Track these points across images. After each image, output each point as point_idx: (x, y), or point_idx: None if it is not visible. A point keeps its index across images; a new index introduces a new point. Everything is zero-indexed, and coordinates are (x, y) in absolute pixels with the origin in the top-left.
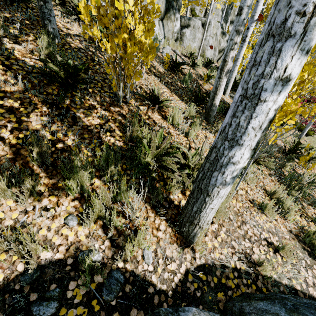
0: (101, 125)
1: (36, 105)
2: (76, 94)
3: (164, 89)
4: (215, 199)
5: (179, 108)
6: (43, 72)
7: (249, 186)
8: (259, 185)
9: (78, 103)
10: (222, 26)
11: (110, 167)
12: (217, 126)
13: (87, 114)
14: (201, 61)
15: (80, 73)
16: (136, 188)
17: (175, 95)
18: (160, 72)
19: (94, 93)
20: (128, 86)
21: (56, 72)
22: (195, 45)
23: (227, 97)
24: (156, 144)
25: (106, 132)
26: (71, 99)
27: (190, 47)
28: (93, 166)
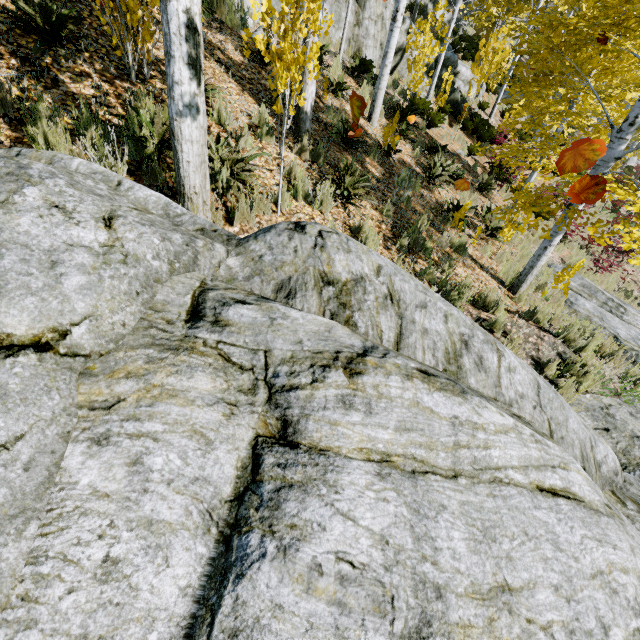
0: (96, 97)
1: (2, 56)
2: (59, 49)
3: (229, 84)
4: (183, 142)
5: (249, 113)
6: (16, 20)
7: (322, 216)
8: (344, 221)
9: (64, 66)
10: (426, 9)
11: (90, 130)
12: (304, 141)
13: (76, 81)
14: (339, 62)
15: (67, 25)
16: (129, 169)
17: (250, 95)
18: (233, 61)
19: (92, 59)
20: (142, 53)
21: (31, 18)
22: (340, 35)
23: (377, 128)
24: (162, 121)
25: (101, 106)
26: (55, 60)
27: (329, 38)
28: (74, 135)
